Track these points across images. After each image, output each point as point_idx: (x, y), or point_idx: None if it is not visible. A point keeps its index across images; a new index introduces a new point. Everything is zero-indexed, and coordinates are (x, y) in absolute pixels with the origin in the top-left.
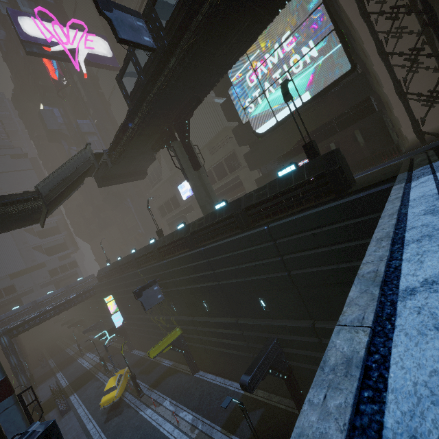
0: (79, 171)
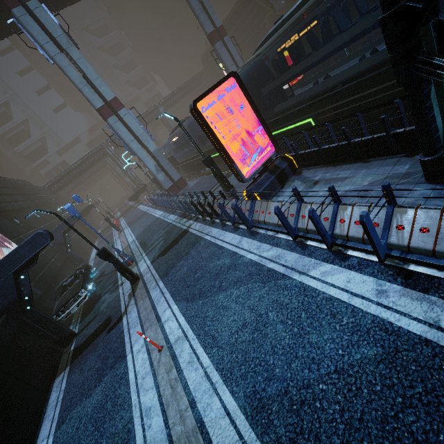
0: None
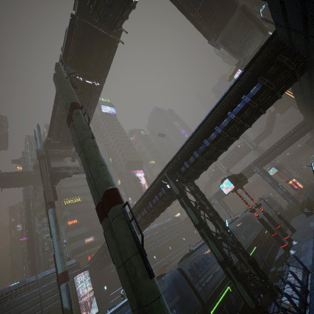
0: (271, 119)
